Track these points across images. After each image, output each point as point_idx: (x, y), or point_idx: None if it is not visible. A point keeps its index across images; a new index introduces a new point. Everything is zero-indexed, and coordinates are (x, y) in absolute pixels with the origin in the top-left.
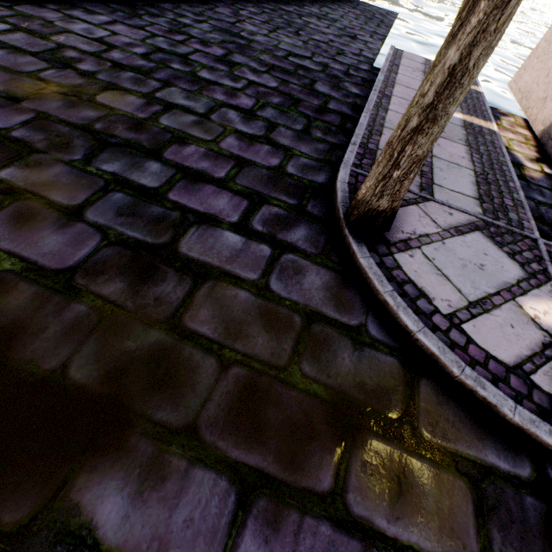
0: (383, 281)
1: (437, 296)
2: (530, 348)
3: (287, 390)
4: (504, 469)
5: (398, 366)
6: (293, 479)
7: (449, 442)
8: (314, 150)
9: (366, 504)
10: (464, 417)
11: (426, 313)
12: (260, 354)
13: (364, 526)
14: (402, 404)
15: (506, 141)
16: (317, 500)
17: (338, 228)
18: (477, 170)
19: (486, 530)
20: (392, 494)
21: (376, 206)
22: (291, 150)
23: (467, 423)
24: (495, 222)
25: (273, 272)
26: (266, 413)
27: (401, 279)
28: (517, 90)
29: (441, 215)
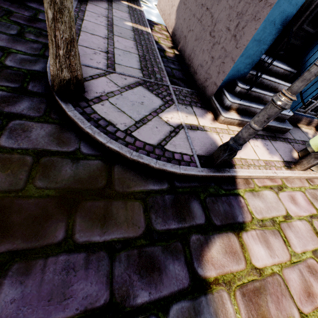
0: (84, 122)
1: (119, 122)
2: (164, 135)
3: (26, 200)
4: (157, 189)
5: (101, 163)
6: (37, 244)
7: (131, 188)
8: (29, 48)
9: (87, 234)
10: (138, 175)
11: (112, 132)
12: (0, 187)
13: (86, 244)
14: (105, 181)
15: (157, 38)
16: (56, 247)
17: (54, 97)
18: (140, 54)
19: (149, 216)
20: (101, 223)
21: (63, 77)
22: (8, 49)
23: (139, 177)
24: (149, 80)
25: (4, 134)
26: (11, 219)
27: (97, 118)
28: (160, 10)
29: (120, 80)
